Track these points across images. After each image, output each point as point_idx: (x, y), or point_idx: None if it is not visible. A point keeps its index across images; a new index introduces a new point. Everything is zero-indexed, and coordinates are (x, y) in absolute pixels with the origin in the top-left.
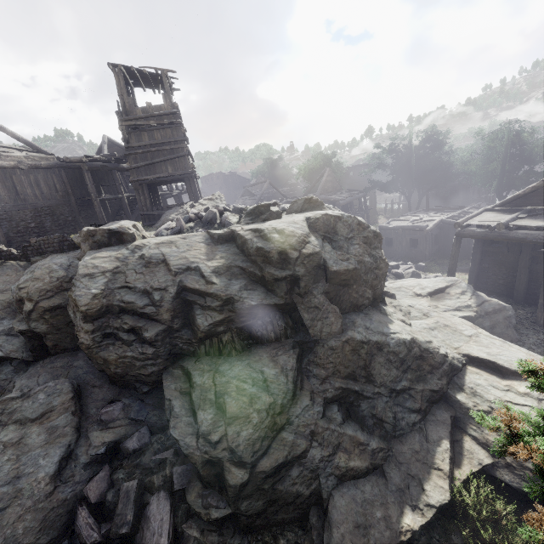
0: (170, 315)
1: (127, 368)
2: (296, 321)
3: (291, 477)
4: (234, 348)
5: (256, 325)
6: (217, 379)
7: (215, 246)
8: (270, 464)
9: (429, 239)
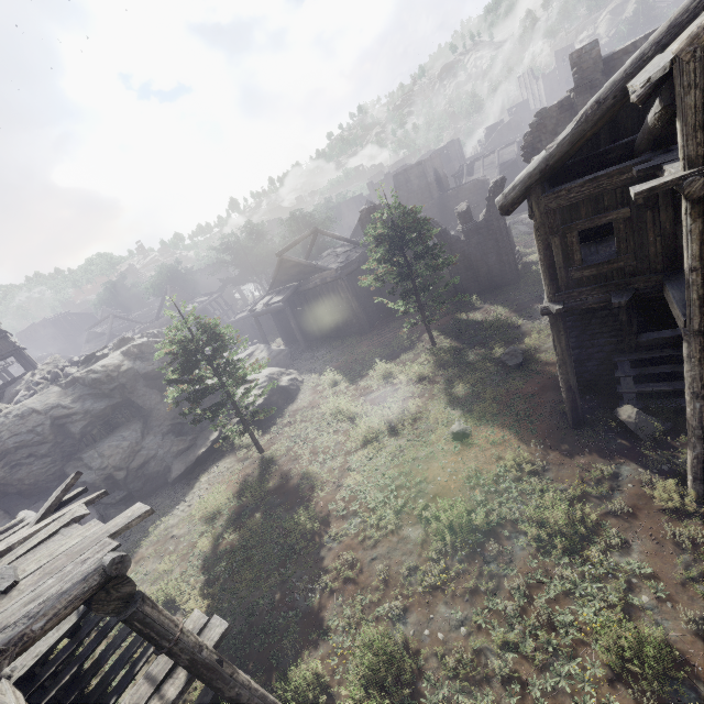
0: (53, 436)
1: (38, 477)
2: (137, 408)
3: (152, 466)
4: (102, 434)
5: (112, 419)
6: (96, 449)
7: (66, 390)
8: (137, 464)
9: (262, 320)
